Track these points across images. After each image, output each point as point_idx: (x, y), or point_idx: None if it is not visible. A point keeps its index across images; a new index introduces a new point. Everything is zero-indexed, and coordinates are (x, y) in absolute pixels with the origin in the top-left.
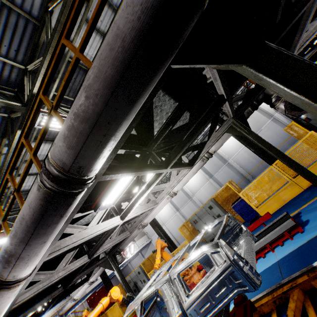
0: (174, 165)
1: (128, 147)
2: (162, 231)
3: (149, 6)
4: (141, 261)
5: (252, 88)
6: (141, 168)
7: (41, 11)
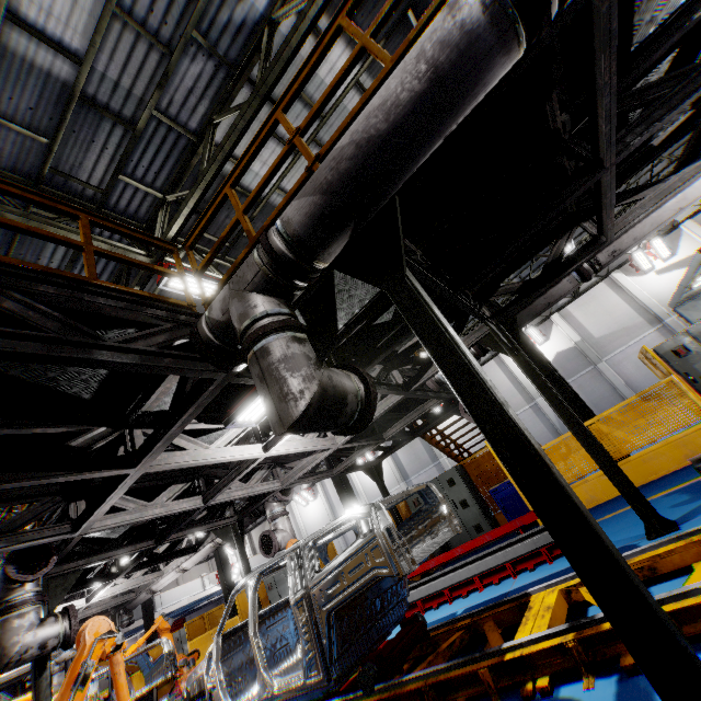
0: (146, 562)
1: (79, 555)
2: (228, 581)
3: None
4: None
5: (253, 497)
6: (73, 587)
7: None
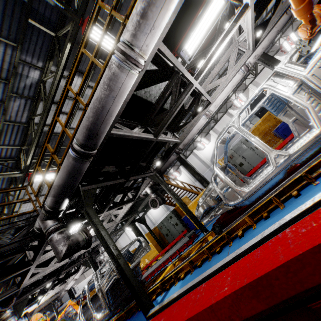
0: (58, 283)
1: None
2: None
3: None
4: None
5: (93, 247)
6: (29, 302)
7: None
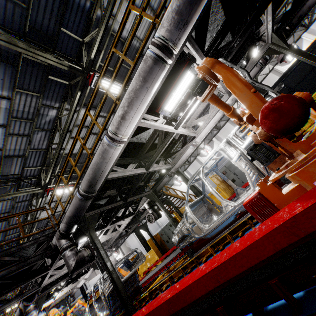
0: (70, 281)
1: None
2: None
3: (20, 313)
4: None
5: None
6: (47, 297)
7: (23, 219)
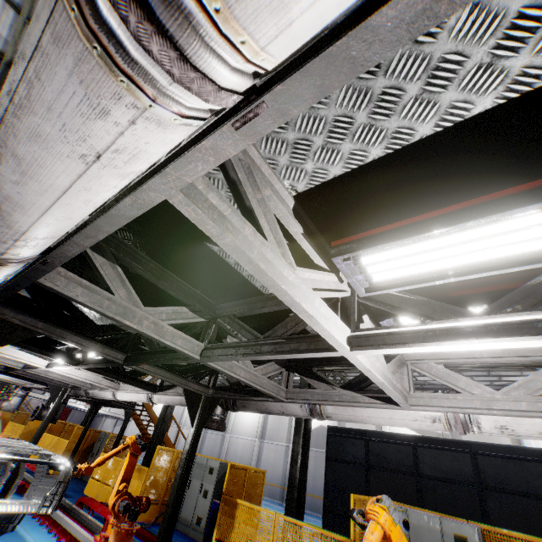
0: None
1: None
2: None
3: None
4: (110, 428)
5: None
6: None
7: None
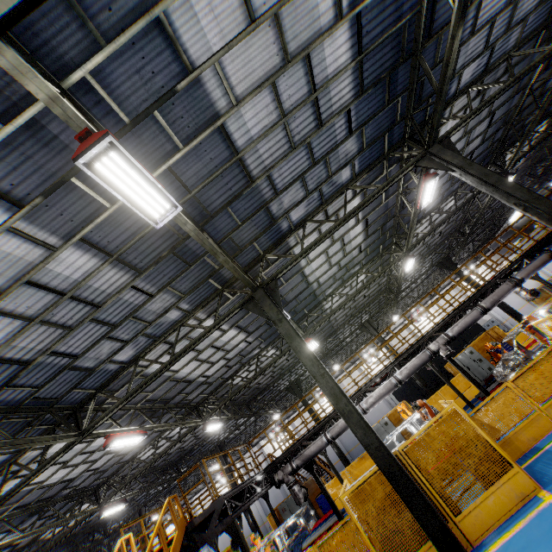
0: None
1: None
2: None
3: None
4: None
5: None
6: None
7: (130, 457)
